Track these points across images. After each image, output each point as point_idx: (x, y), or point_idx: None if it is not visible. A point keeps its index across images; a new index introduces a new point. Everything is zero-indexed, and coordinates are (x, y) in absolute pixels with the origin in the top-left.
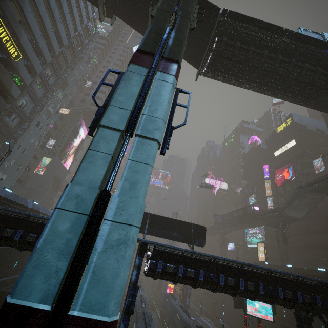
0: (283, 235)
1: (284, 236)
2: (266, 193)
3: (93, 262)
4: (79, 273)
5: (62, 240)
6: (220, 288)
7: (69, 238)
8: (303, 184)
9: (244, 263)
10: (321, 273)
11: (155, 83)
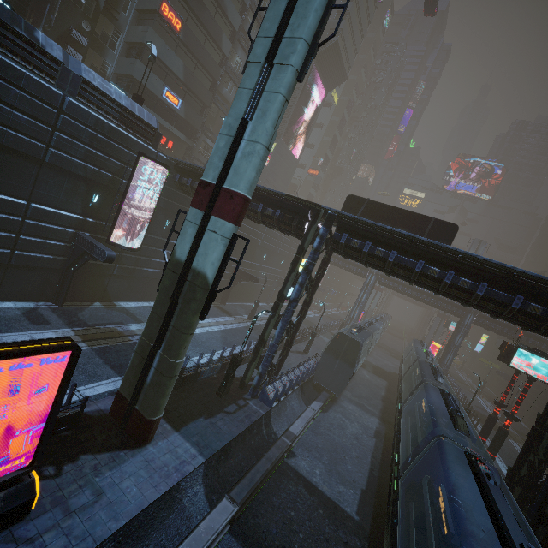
0: None
1: None
2: None
3: (235, 164)
4: (227, 168)
5: (221, 152)
6: (415, 275)
7: (224, 151)
8: None
9: (457, 249)
10: None
11: None
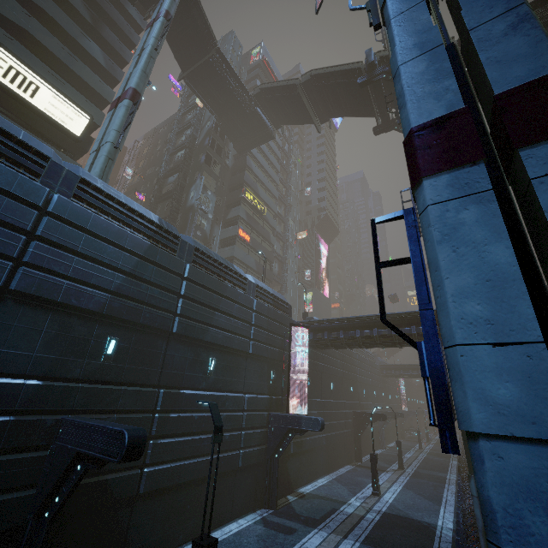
0: None
1: None
2: None
3: None
4: None
5: None
6: None
7: None
8: None
9: None
10: None
11: None
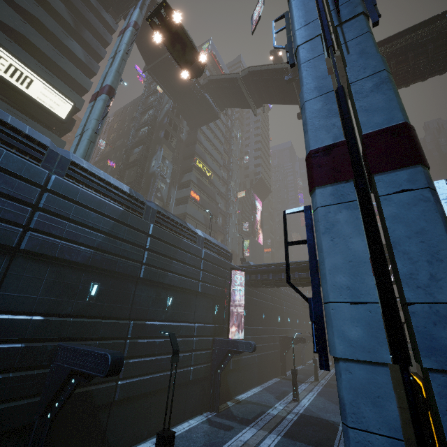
0: None
1: None
2: None
3: None
4: None
5: None
6: None
7: None
8: None
9: None
10: None
11: None
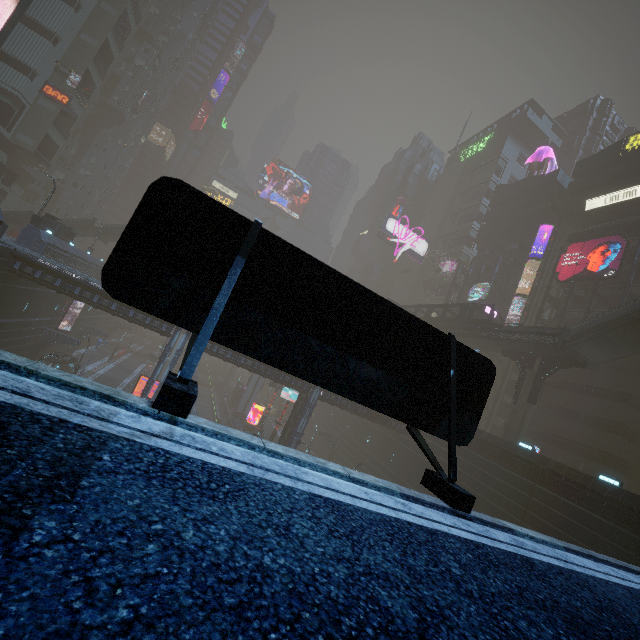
0: (535, 385)
1: (537, 386)
2: (517, 287)
3: None
4: None
5: None
6: None
7: None
8: (627, 291)
9: None
10: (613, 493)
11: None
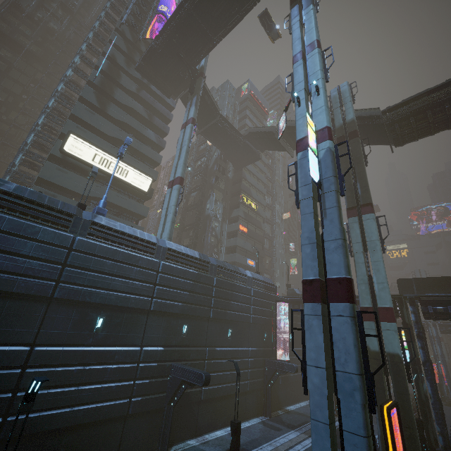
0: None
1: None
2: None
3: (377, 295)
4: (375, 298)
5: (365, 291)
6: None
7: (366, 290)
8: None
9: None
10: None
11: (364, 223)
